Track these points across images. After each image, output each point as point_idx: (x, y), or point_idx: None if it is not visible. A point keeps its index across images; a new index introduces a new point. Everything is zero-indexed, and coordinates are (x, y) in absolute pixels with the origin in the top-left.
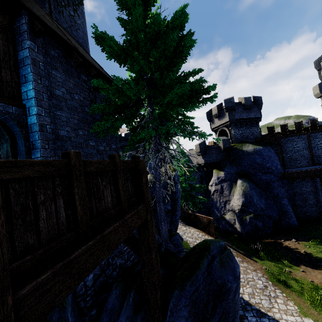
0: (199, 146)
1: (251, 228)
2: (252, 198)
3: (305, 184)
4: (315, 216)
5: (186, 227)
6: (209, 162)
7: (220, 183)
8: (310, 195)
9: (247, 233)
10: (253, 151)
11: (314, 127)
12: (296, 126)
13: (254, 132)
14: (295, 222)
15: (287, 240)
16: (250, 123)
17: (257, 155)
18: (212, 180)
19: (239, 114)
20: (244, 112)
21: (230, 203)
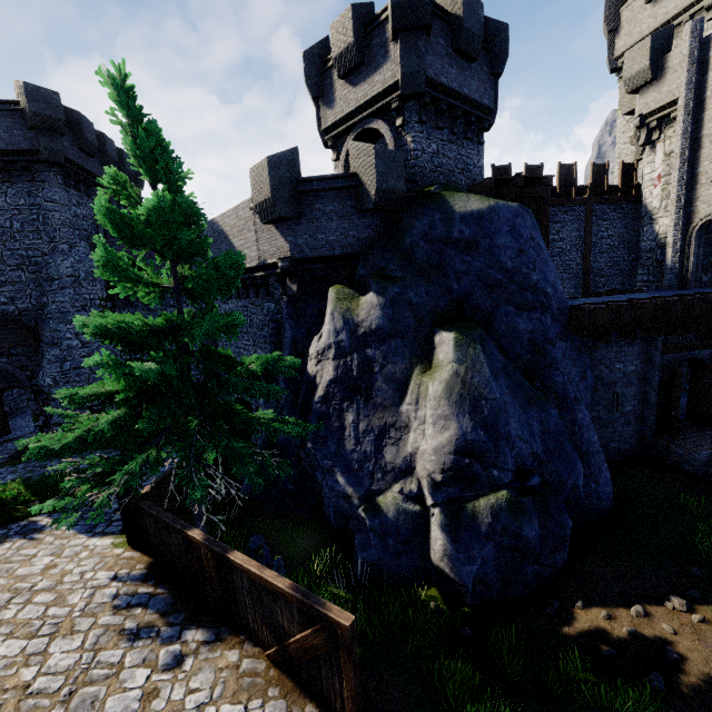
0: (269, 168)
1: (498, 558)
2: (502, 416)
3: (625, 350)
4: (630, 449)
5: (157, 652)
6: (312, 254)
7: (360, 349)
8: (630, 388)
9: (481, 581)
10: (488, 219)
11: (599, 187)
12: (562, 176)
13: (469, 164)
14: (610, 488)
15: (645, 600)
16: (464, 123)
17: (500, 236)
18: (324, 332)
19: (440, 65)
20: (455, 64)
21: (404, 438)
